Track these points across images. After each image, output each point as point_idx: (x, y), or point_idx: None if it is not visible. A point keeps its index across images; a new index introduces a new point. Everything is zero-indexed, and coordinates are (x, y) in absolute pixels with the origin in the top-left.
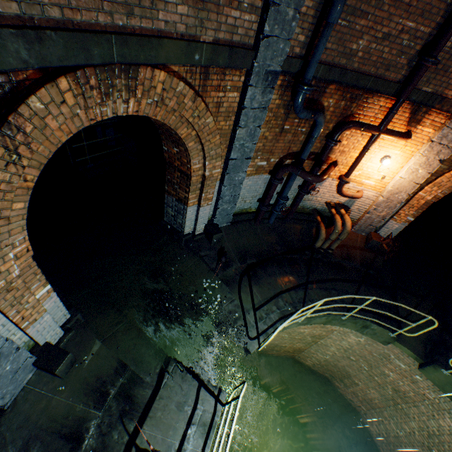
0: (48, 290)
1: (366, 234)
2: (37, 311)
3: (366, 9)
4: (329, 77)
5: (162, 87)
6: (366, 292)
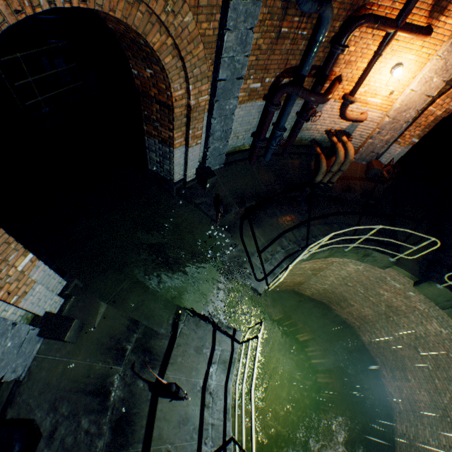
0: (31, 260)
1: (366, 163)
2: (24, 283)
3: None
4: None
5: None
6: (367, 222)
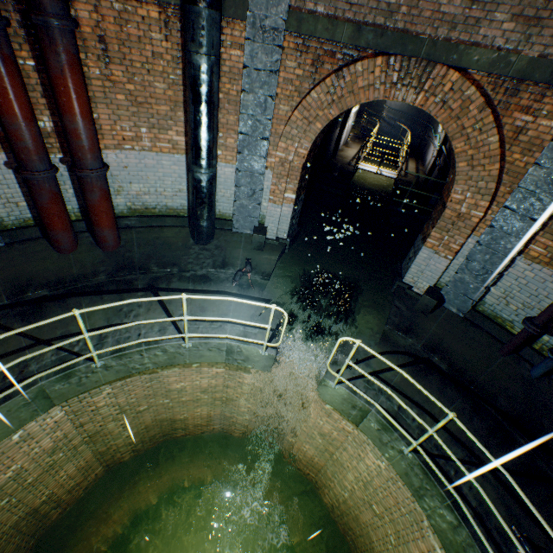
0: (292, 199)
1: None
2: (279, 198)
3: None
4: None
5: (450, 87)
6: None
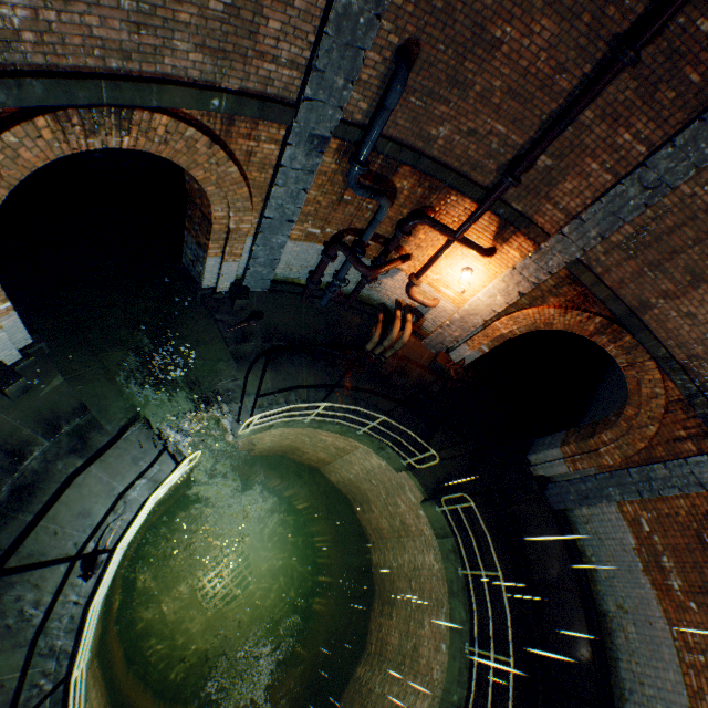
0: (8, 308)
1: (436, 353)
2: None
3: (448, 96)
4: (400, 157)
5: (166, 130)
6: (401, 415)
